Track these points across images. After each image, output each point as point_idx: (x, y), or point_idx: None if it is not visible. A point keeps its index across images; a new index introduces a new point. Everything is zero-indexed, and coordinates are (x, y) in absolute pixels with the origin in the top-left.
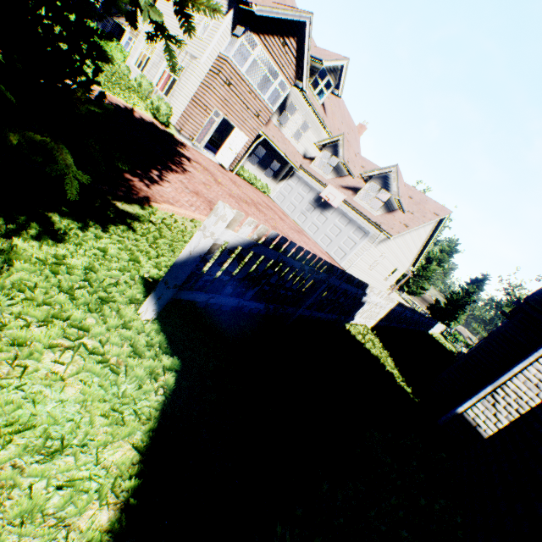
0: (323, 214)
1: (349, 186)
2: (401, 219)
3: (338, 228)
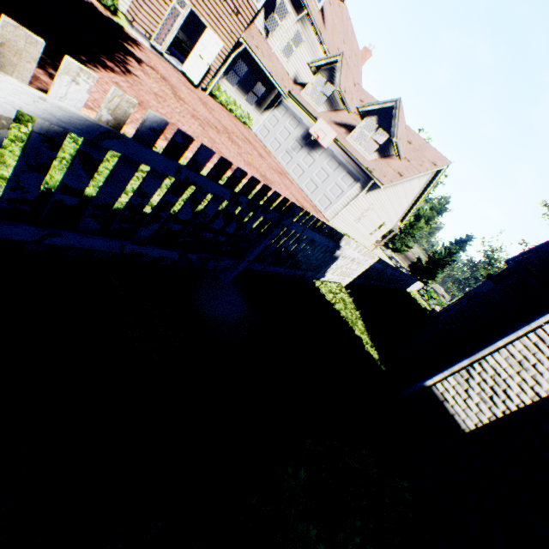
0: (310, 155)
1: (343, 123)
2: (396, 167)
3: (325, 172)
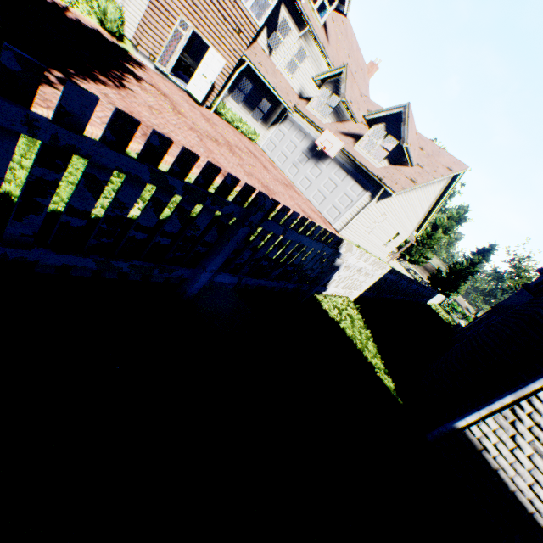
0: (317, 166)
1: (350, 133)
2: (408, 173)
3: (333, 182)
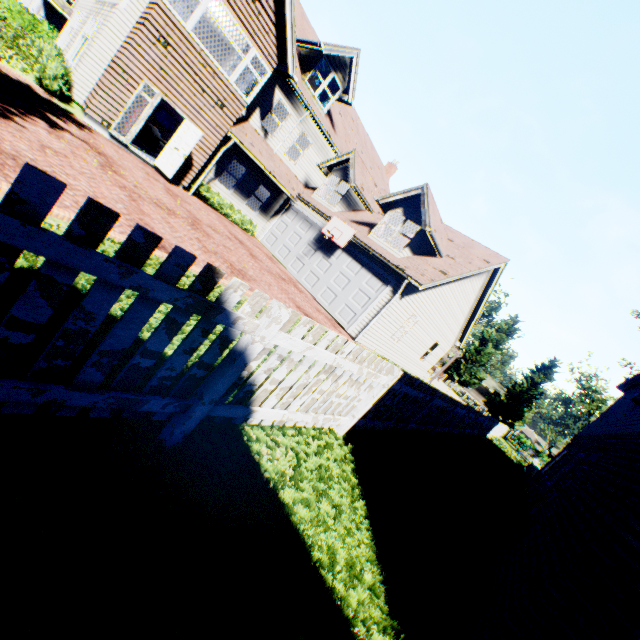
0: (326, 259)
1: (364, 222)
2: (437, 264)
3: (346, 277)
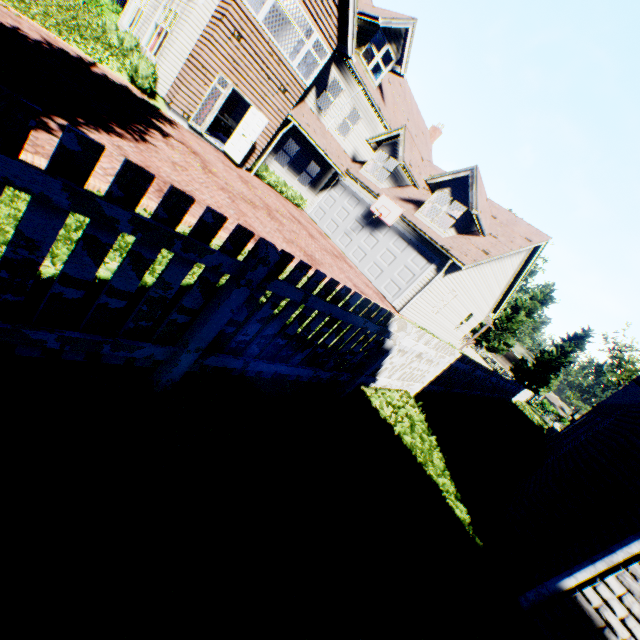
0: (373, 235)
1: (410, 199)
2: (480, 244)
3: (392, 254)
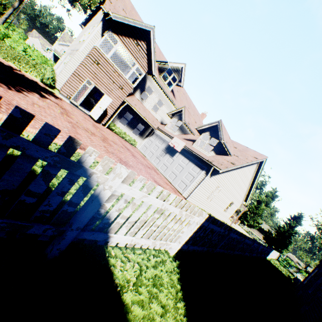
0: (171, 157)
1: (190, 139)
2: (229, 159)
3: (181, 166)
